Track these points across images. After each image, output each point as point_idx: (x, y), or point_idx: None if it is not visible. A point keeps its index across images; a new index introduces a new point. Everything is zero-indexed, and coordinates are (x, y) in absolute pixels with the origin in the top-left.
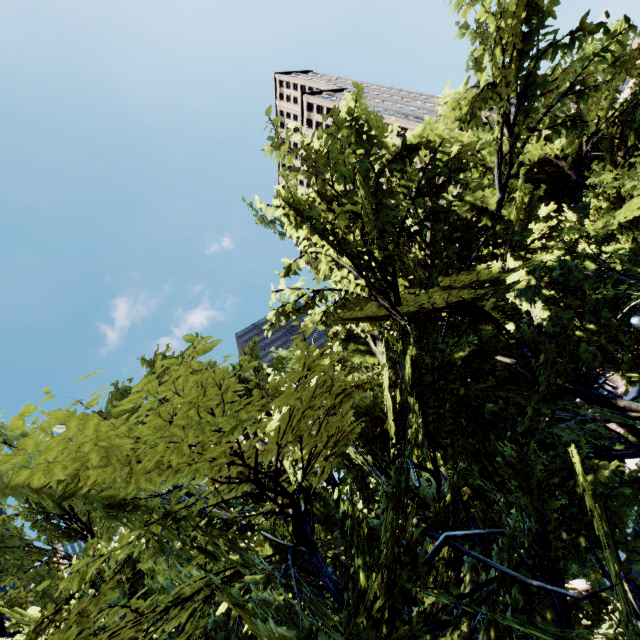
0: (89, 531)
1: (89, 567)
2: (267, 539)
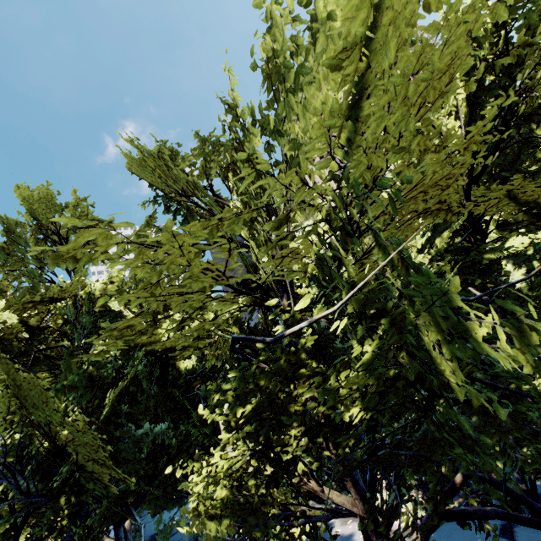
0: None
1: (72, 286)
2: (237, 323)
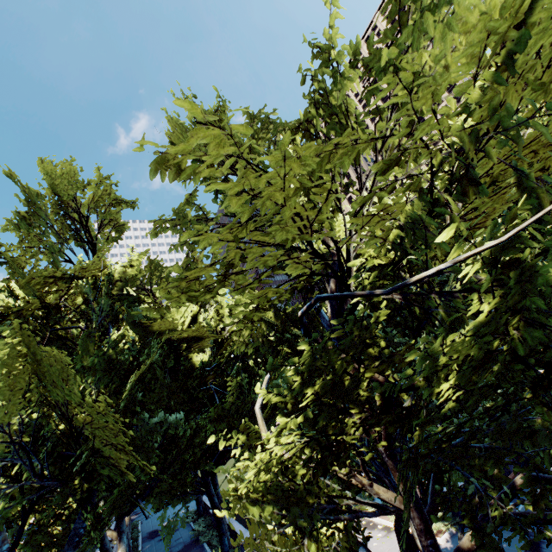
0: (95, 245)
1: (93, 266)
2: (272, 309)
